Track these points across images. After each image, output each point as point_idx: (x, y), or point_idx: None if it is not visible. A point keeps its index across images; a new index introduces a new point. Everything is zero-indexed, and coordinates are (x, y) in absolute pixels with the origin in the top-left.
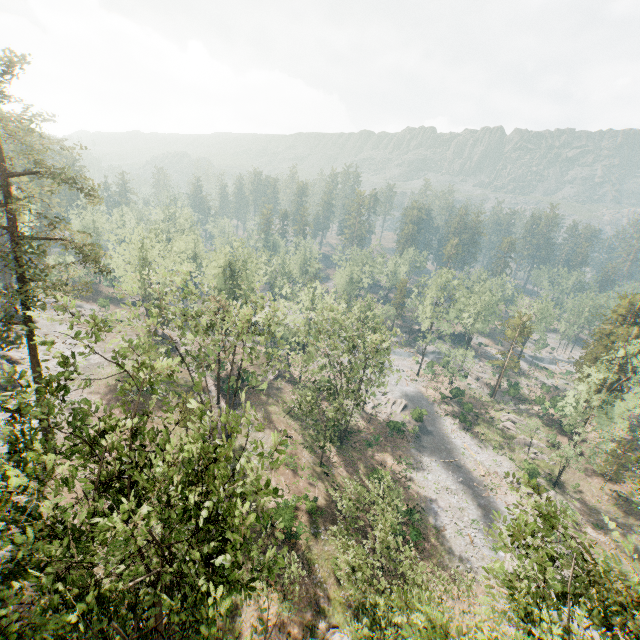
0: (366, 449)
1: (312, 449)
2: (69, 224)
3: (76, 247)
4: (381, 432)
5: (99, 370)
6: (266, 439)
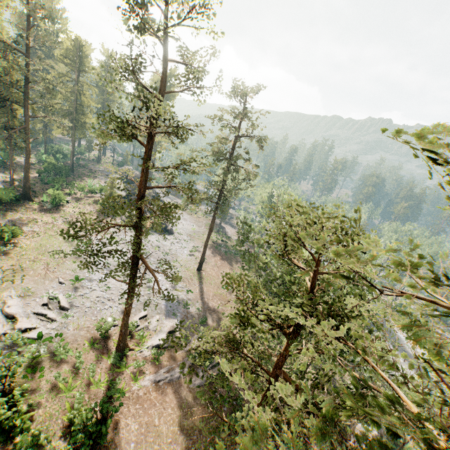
0: None
1: None
2: (251, 161)
3: (246, 172)
4: None
5: (201, 235)
6: None
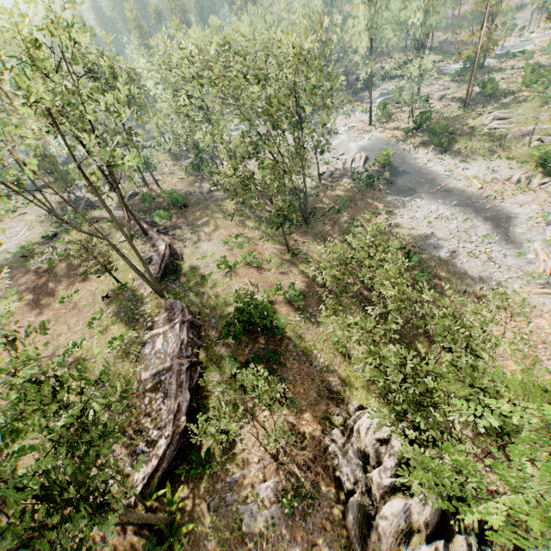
0: (336, 217)
1: (274, 239)
2: None
3: None
4: (347, 195)
5: (5, 256)
6: (217, 249)
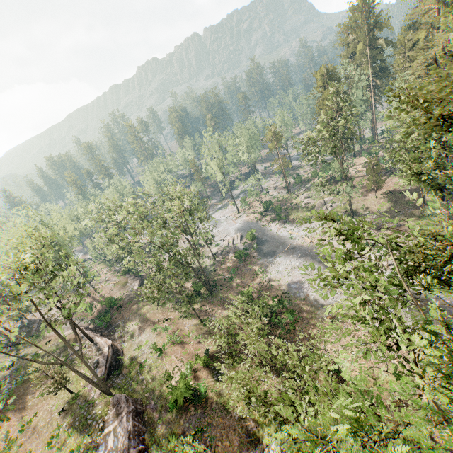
0: (231, 283)
1: (190, 314)
2: None
3: None
4: (235, 265)
5: None
6: (149, 336)
